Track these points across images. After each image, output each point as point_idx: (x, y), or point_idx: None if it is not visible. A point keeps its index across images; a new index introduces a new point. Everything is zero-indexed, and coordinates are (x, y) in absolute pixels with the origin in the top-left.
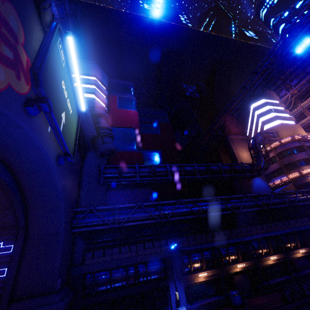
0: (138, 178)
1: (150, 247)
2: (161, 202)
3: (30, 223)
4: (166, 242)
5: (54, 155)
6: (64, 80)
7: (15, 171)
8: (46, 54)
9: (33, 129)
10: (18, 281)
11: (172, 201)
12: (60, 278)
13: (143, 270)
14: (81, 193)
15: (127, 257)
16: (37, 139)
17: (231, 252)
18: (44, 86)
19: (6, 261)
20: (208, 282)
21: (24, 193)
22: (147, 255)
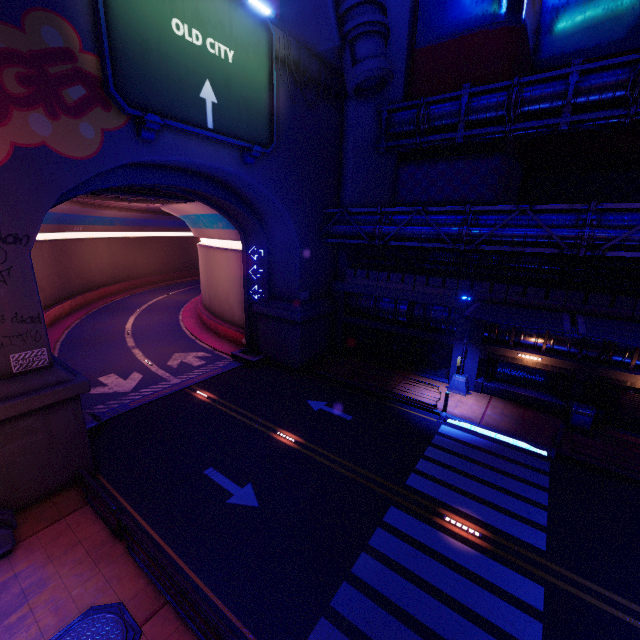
0: (460, 133)
1: (436, 286)
2: (471, 207)
3: (268, 230)
4: (469, 285)
5: (232, 157)
6: (176, 13)
7: (216, 179)
8: (103, 43)
9: (168, 151)
10: (272, 284)
11: (500, 208)
12: (307, 291)
13: (419, 312)
14: (343, 178)
15: (396, 289)
16: (182, 159)
17: None
18: (134, 95)
19: (261, 264)
20: (544, 372)
21: (245, 199)
22: (427, 295)
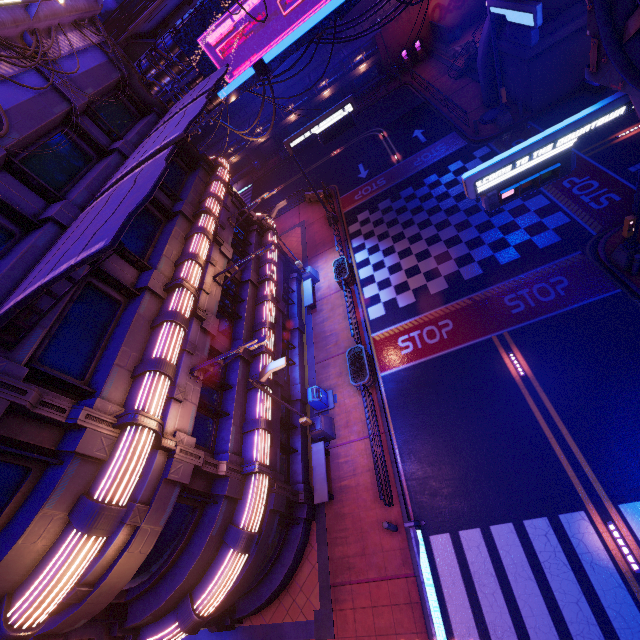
0: None
1: None
2: None
3: None
4: None
5: None
6: None
7: None
8: None
9: None
10: None
11: None
12: None
13: None
14: None
15: None
16: None
17: (252, 131)
18: None
19: None
20: (242, 160)
21: None
22: None
